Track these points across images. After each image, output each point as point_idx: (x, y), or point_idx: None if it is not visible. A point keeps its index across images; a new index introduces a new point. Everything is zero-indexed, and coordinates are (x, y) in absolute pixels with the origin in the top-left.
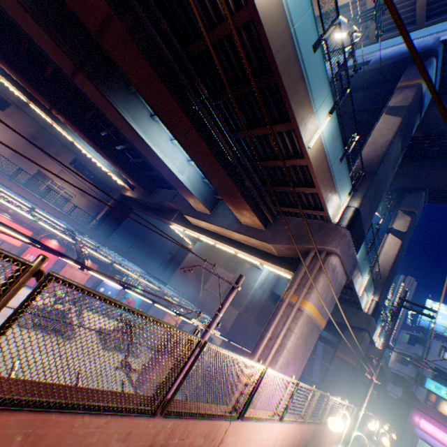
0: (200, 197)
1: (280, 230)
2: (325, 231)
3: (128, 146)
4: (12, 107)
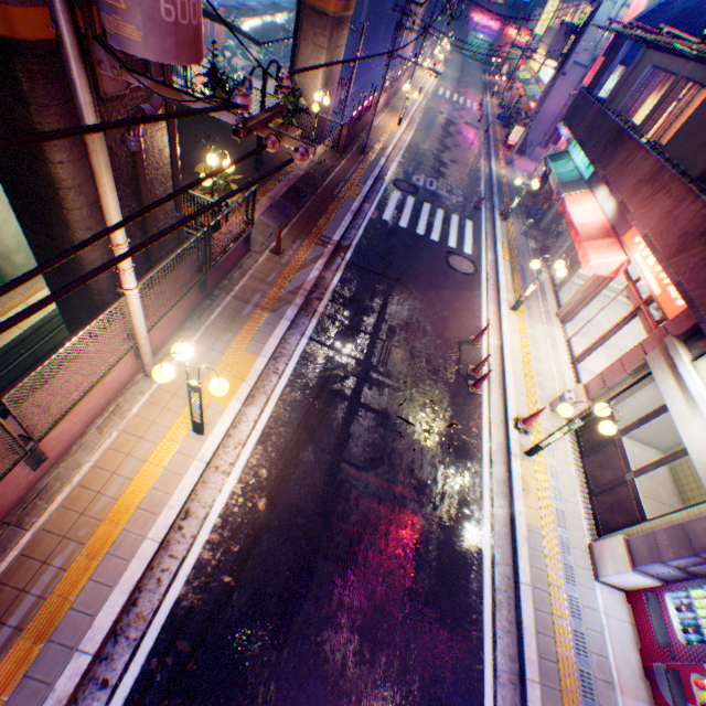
0: None
1: None
2: None
3: None
4: None
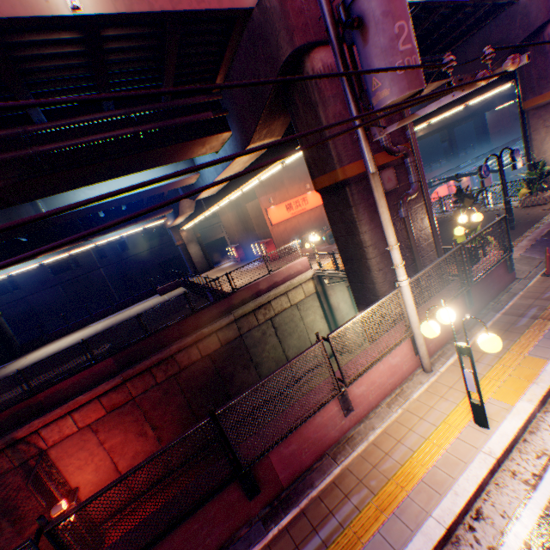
0: None
1: None
2: None
3: None
4: None
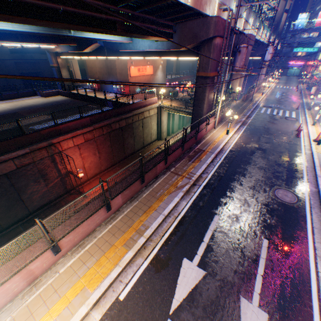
0: None
1: (258, 51)
2: None
3: None
4: None
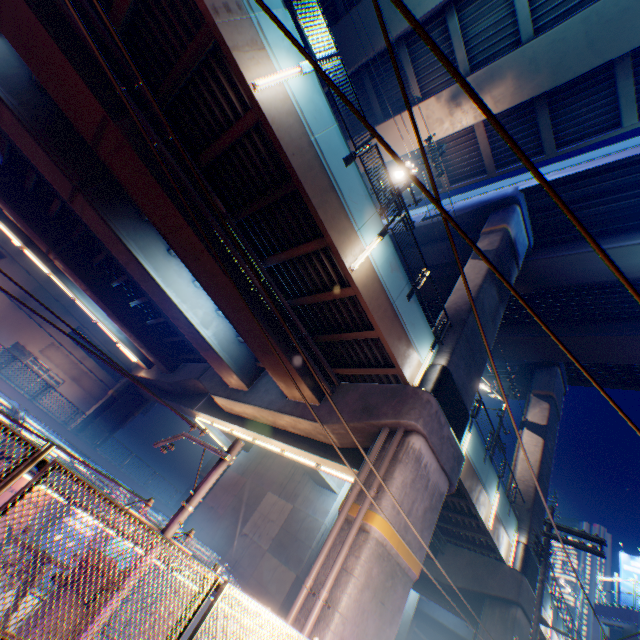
0: (232, 362)
1: (340, 403)
2: (401, 397)
3: (146, 299)
4: (6, 260)
